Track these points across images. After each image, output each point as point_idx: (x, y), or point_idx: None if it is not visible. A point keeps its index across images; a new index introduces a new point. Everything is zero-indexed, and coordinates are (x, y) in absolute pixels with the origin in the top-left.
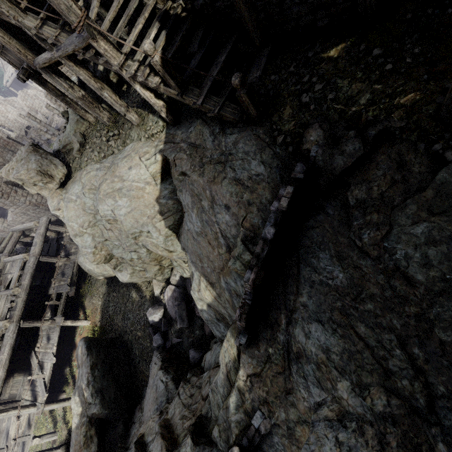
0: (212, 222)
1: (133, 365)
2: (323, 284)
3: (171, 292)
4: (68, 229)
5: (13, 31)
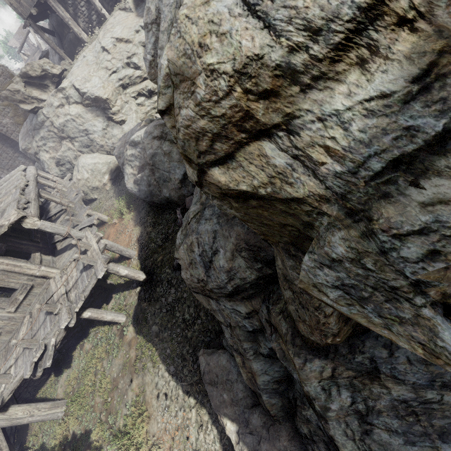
0: None
1: None
2: None
3: None
4: (77, 83)
5: None
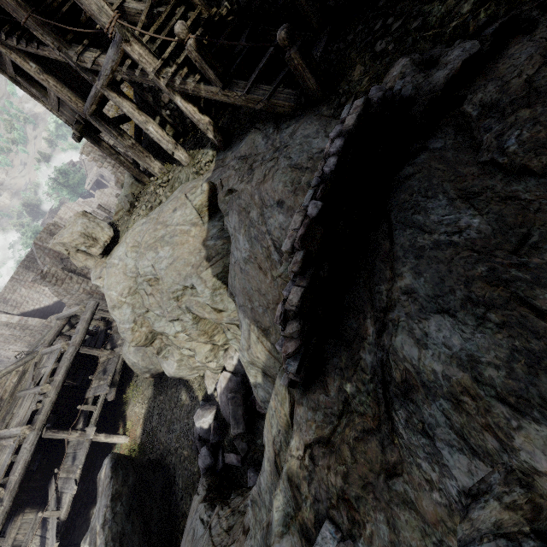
0: (263, 234)
1: (174, 503)
2: (440, 245)
3: (225, 381)
4: (107, 300)
5: (66, 81)
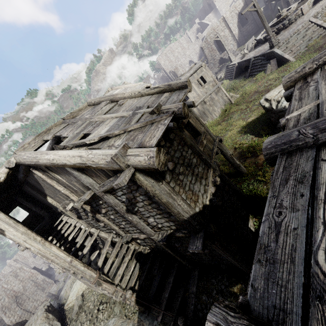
0: None
1: None
2: None
3: None
4: None
5: None
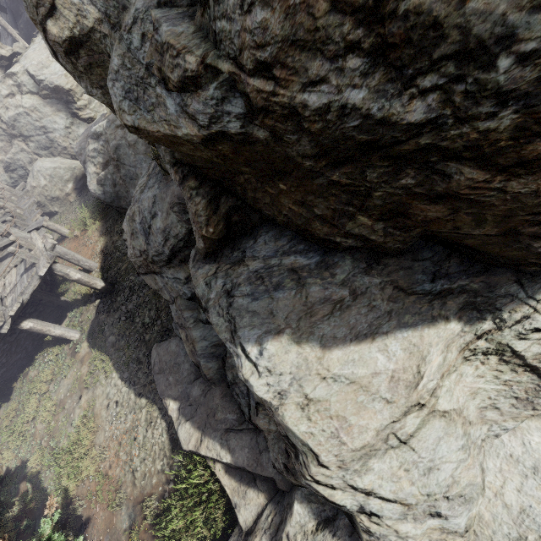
0: None
1: None
2: None
3: None
4: (32, 68)
5: None
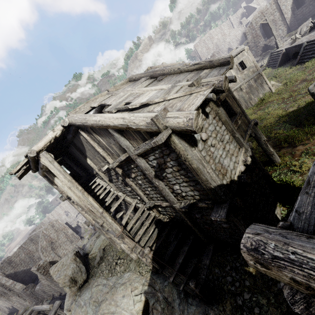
0: None
1: None
2: None
3: None
4: None
5: None
